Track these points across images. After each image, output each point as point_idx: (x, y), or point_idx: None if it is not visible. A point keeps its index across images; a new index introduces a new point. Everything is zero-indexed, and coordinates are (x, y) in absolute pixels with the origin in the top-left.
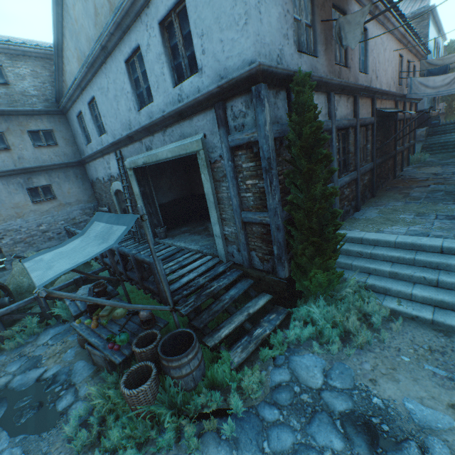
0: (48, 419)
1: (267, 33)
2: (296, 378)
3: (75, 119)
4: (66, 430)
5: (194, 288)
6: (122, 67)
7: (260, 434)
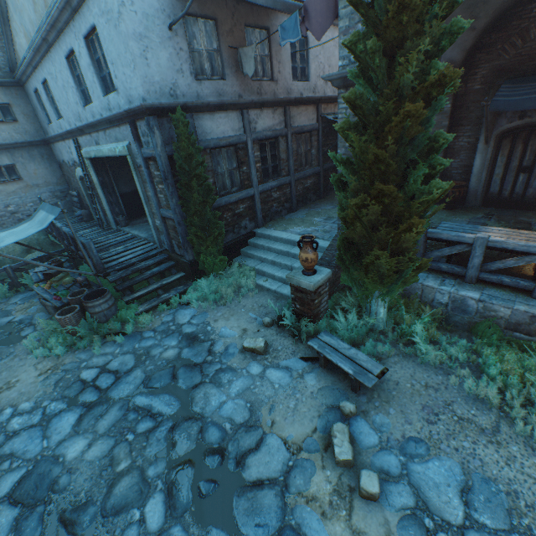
0: (15, 339)
1: (157, 73)
2: (175, 319)
3: (33, 95)
4: (25, 341)
5: (125, 265)
6: (64, 62)
7: (137, 342)
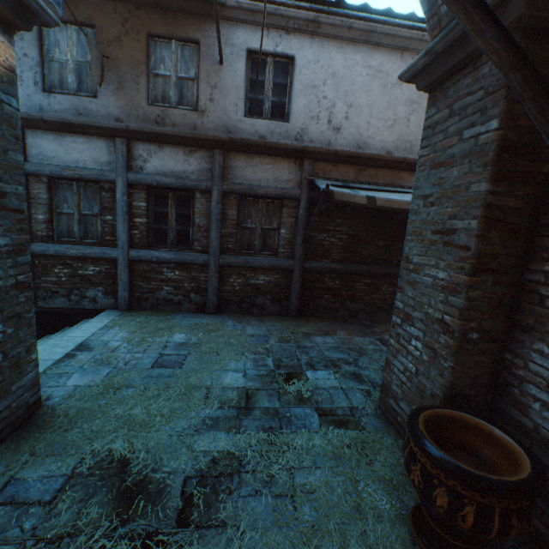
0: None
1: None
2: None
3: None
4: None
5: None
6: None
7: None
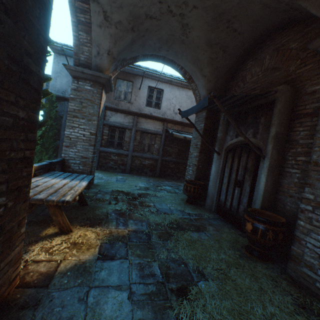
0: None
1: (59, 85)
2: None
3: None
4: None
5: None
6: None
7: None
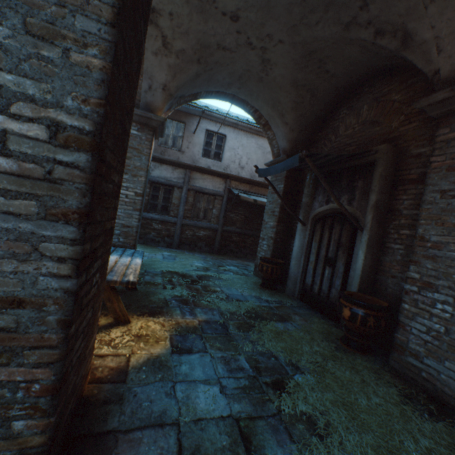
0: None
1: None
2: None
3: None
4: None
5: None
6: None
7: None
